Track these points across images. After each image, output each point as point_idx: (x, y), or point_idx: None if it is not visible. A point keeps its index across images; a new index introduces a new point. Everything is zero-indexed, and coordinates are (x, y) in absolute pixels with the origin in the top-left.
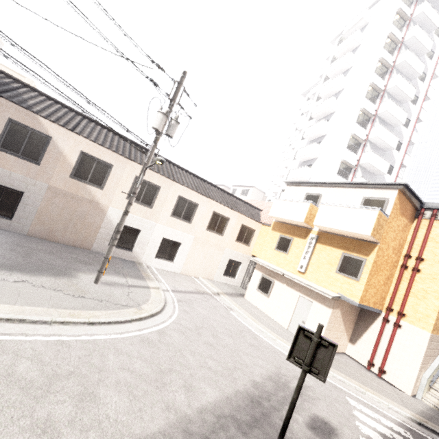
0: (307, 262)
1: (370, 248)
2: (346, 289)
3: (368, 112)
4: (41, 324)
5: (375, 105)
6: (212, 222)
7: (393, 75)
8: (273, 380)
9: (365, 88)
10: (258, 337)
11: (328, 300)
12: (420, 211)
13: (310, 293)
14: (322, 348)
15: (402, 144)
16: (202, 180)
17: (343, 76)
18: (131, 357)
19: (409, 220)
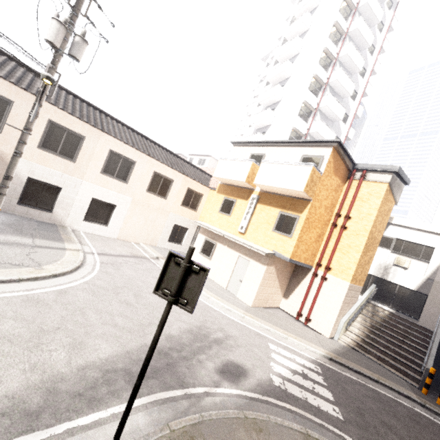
0: (247, 222)
1: (303, 206)
2: (280, 246)
3: (320, 80)
4: None
5: (327, 73)
6: (153, 183)
7: (346, 43)
8: (193, 333)
9: (319, 53)
10: None
11: (263, 257)
12: (352, 172)
13: (248, 252)
14: (193, 275)
15: (349, 117)
16: (143, 137)
17: (300, 38)
18: (0, 317)
19: (342, 181)
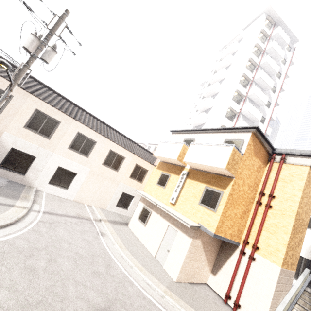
0: (178, 194)
1: (227, 182)
2: (205, 219)
3: (241, 93)
4: None
5: (246, 90)
6: (108, 159)
7: (258, 71)
8: None
9: (239, 77)
10: (114, 264)
11: (190, 229)
12: (272, 156)
13: (177, 222)
14: None
15: (266, 119)
16: (108, 126)
17: (225, 69)
18: None
19: (263, 162)
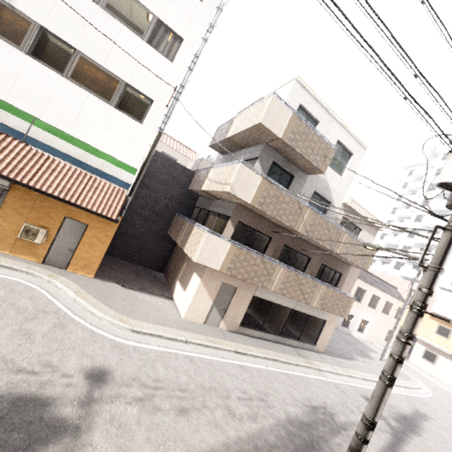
0: None
1: None
2: None
3: None
4: (413, 389)
5: None
6: (384, 307)
7: None
8: None
9: None
10: None
11: None
12: None
13: None
14: None
15: None
16: (368, 273)
17: None
18: (446, 405)
19: None
